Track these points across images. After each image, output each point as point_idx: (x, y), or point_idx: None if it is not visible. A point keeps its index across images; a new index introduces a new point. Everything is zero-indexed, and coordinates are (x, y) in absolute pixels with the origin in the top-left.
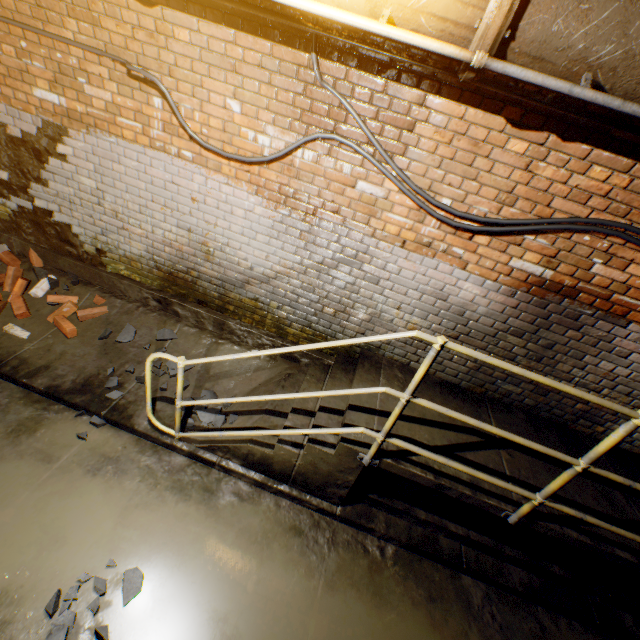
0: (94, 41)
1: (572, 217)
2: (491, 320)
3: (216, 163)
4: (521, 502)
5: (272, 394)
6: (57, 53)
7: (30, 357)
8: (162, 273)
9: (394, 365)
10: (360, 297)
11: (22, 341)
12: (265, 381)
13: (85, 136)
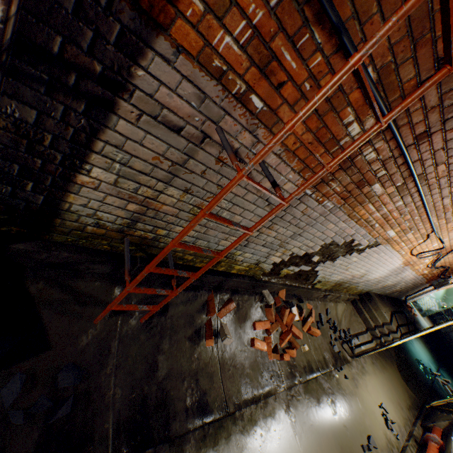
0: (437, 225)
1: (445, 266)
2: (404, 280)
3: (406, 255)
4: (407, 331)
5: (359, 322)
6: (420, 223)
7: (318, 358)
8: (334, 284)
9: (373, 294)
10: (386, 280)
11: (309, 351)
12: (348, 315)
13: (380, 246)
